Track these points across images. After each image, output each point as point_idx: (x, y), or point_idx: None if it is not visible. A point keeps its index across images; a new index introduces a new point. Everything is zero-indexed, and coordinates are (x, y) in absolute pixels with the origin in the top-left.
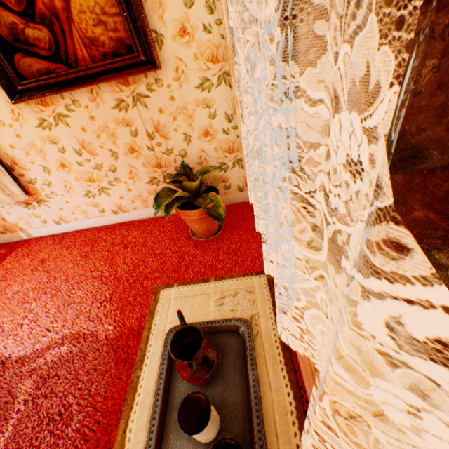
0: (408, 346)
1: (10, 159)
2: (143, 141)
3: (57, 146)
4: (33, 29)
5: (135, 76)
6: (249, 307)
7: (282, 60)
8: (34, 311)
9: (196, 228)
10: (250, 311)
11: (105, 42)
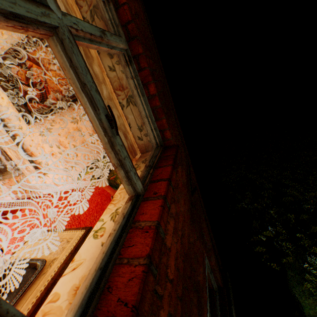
0: (75, 301)
1: (30, 152)
2: (88, 138)
3: (49, 144)
4: (33, 90)
5: (77, 105)
6: (58, 252)
7: (134, 88)
8: (17, 239)
9: (110, 192)
10: (56, 255)
11: (62, 91)
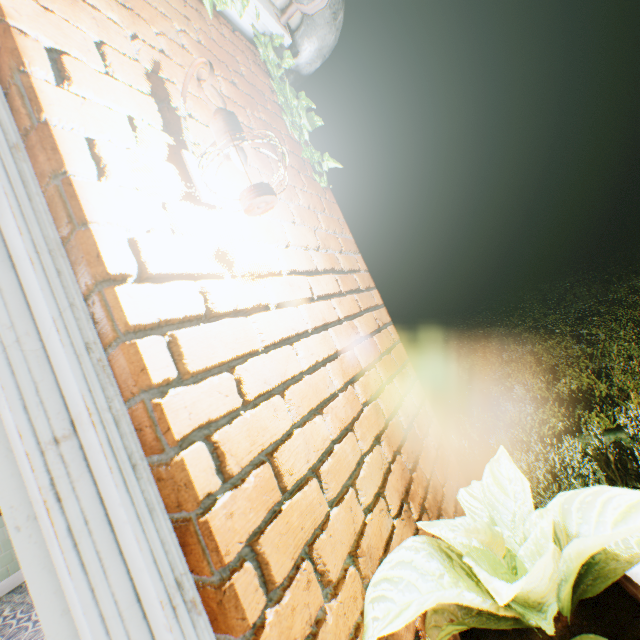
0: None
1: None
2: None
3: None
4: None
5: None
6: None
7: None
8: None
9: None
10: None
11: None
